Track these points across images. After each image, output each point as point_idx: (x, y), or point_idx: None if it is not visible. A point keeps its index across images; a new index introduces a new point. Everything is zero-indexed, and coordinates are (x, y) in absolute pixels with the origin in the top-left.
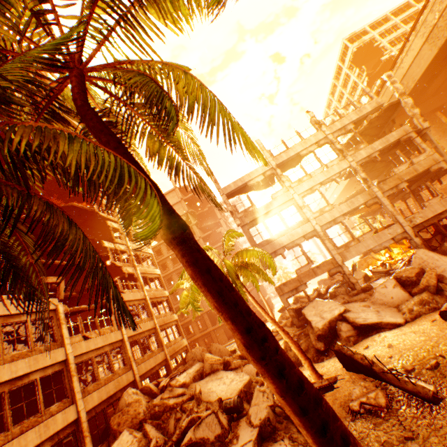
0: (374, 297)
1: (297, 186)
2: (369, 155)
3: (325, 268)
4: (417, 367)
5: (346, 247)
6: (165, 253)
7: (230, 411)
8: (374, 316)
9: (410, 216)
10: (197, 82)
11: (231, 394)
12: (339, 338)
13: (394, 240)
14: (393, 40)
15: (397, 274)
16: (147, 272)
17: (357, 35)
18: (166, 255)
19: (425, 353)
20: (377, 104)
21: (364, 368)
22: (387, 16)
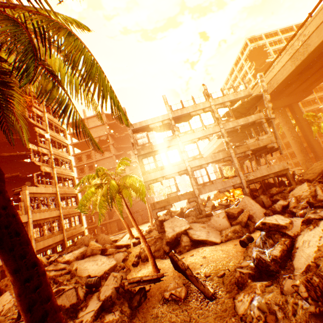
0: (210, 222)
1: (182, 136)
2: (234, 127)
3: (186, 197)
4: (213, 274)
5: (203, 185)
6: (84, 160)
7: (91, 286)
8: (205, 235)
9: (247, 174)
10: (79, 45)
11: (98, 273)
12: (180, 245)
13: (233, 187)
14: (276, 50)
15: (228, 210)
16: (63, 173)
17: (255, 38)
18: (85, 162)
19: (221, 266)
20: (248, 93)
21: (182, 270)
22: (277, 32)
